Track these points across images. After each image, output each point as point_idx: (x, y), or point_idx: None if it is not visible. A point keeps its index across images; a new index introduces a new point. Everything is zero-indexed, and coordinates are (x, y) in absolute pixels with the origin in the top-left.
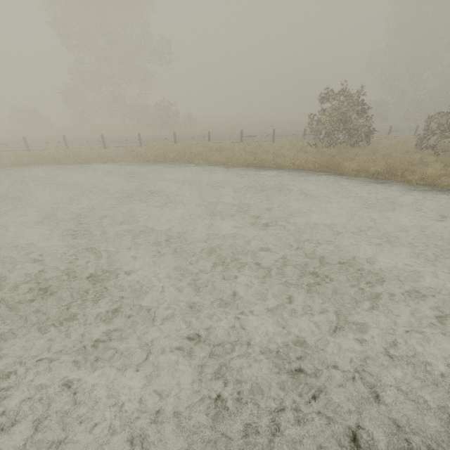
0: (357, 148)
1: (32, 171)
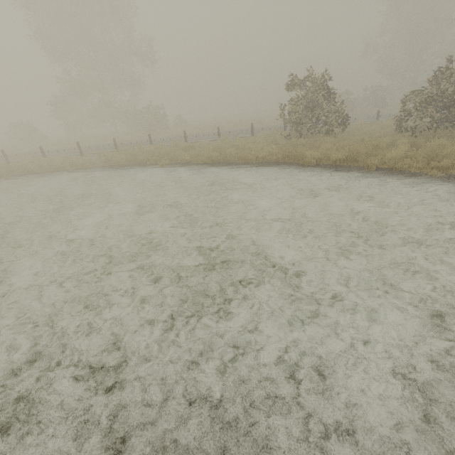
0: (333, 136)
1: (2, 182)
